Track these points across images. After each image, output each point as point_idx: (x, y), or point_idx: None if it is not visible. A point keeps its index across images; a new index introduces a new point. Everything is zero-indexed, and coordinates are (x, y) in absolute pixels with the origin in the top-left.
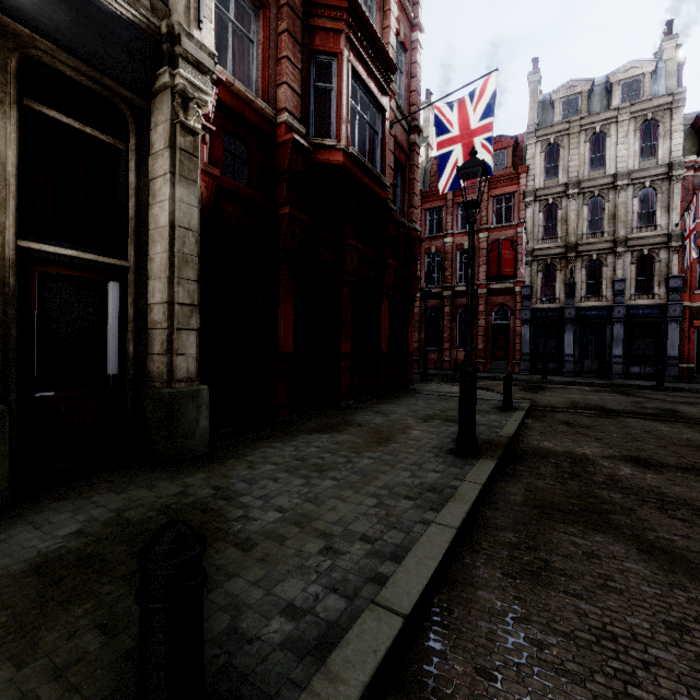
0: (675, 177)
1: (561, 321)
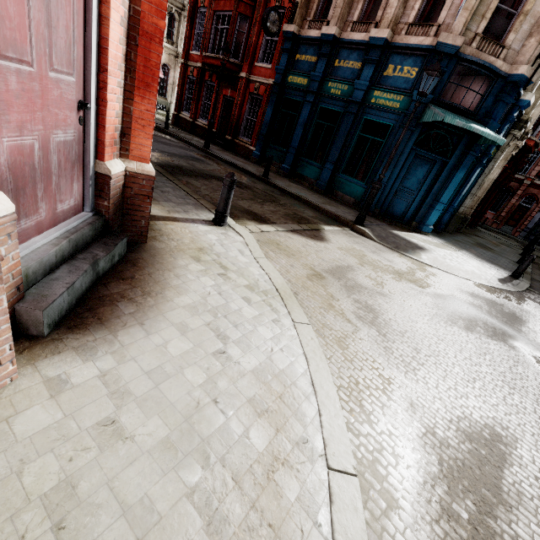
0: None
1: None
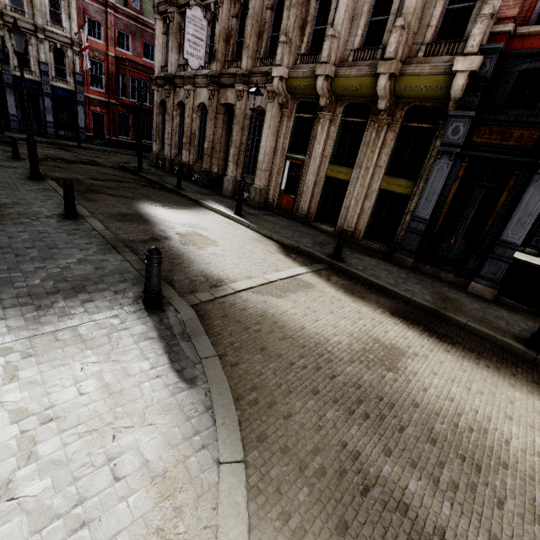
0: None
1: (1, 83)
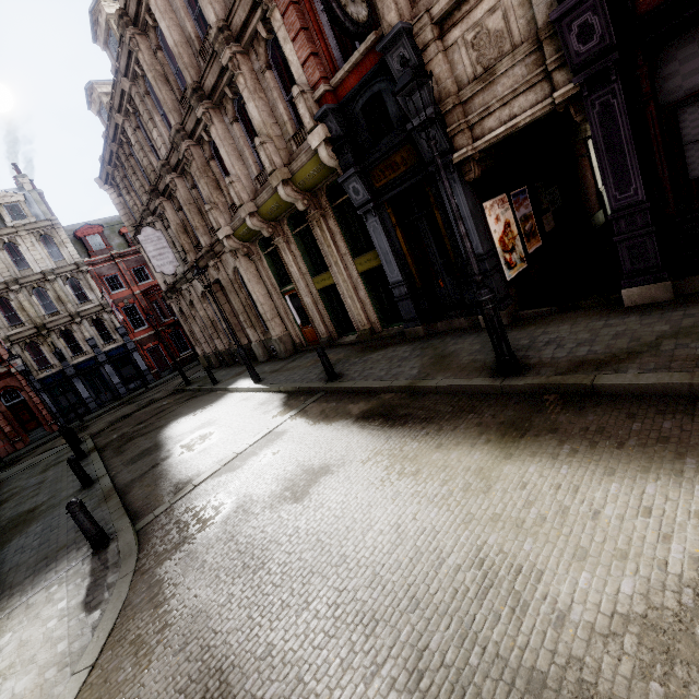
0: (84, 271)
1: (68, 378)
